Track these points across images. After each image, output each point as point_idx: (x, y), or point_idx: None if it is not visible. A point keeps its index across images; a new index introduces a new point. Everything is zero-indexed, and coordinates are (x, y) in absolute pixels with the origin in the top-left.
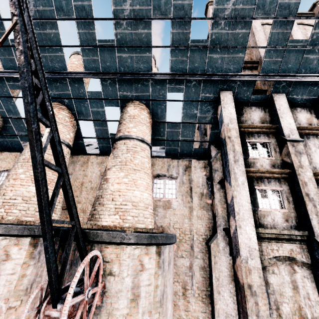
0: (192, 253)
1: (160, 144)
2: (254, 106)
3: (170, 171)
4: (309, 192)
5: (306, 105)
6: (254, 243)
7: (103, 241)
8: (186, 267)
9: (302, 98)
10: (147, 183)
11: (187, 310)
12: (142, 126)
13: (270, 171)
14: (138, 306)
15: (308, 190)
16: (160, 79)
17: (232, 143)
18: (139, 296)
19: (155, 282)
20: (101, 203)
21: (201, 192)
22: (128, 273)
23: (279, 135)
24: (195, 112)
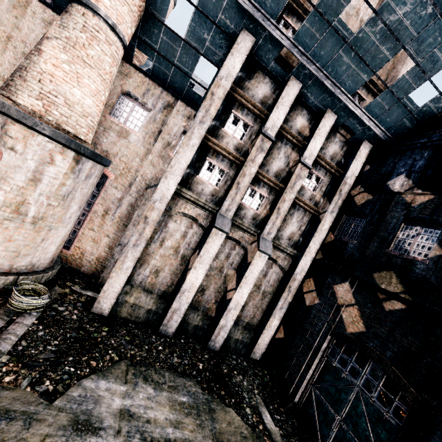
0: (128, 190)
1: (148, 53)
2: (270, 78)
3: (146, 98)
4: (241, 183)
5: (313, 112)
6: (170, 194)
7: (10, 115)
8: (116, 198)
9: (314, 102)
10: (98, 89)
11: (101, 227)
12: (123, 5)
13: (228, 151)
14: (37, 187)
15: (242, 181)
16: None
17: (211, 102)
18: (41, 181)
19: (63, 180)
20: (23, 77)
21: (169, 142)
22: (34, 158)
23: (263, 124)
24: (205, 36)
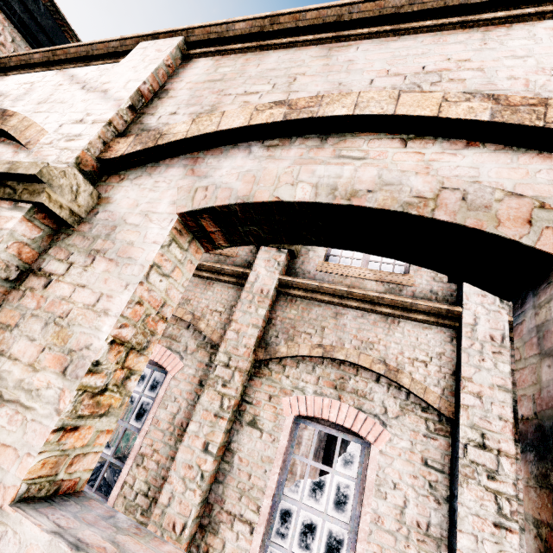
0: None
1: None
2: None
3: None
4: None
5: None
6: None
7: None
8: None
9: None
10: None
11: None
12: None
13: None
14: None
15: None
16: None
17: None
18: None
19: None
20: None
21: None
22: None
23: None
24: None
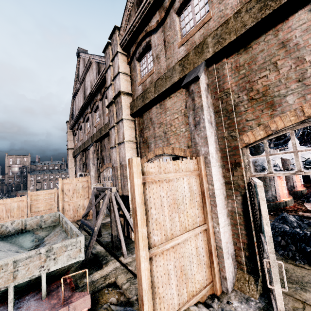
0: None
1: None
2: None
3: None
4: None
5: None
6: None
7: None
8: None
9: None
10: None
11: None
12: None
13: None
14: None
15: None
16: None
17: None
18: None
19: None
20: None
21: None
22: None
23: None
24: None
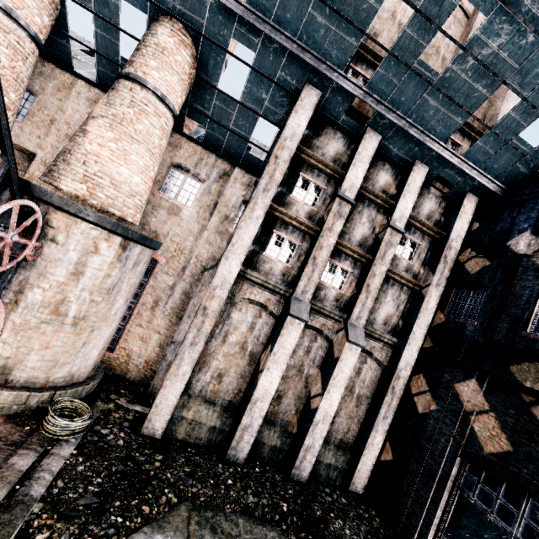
0: (181, 275)
1: (200, 120)
2: (342, 133)
3: (198, 168)
4: (318, 257)
5: (398, 166)
6: (232, 278)
7: (52, 203)
8: (167, 285)
9: (398, 154)
10: (147, 165)
11: (150, 322)
12: (172, 75)
13: (299, 220)
14: (79, 281)
15: (319, 255)
16: (225, 5)
17: (275, 167)
18: (83, 274)
19: (109, 271)
20: (67, 161)
21: (227, 215)
22: (76, 249)
23: (338, 185)
24: (263, 96)
